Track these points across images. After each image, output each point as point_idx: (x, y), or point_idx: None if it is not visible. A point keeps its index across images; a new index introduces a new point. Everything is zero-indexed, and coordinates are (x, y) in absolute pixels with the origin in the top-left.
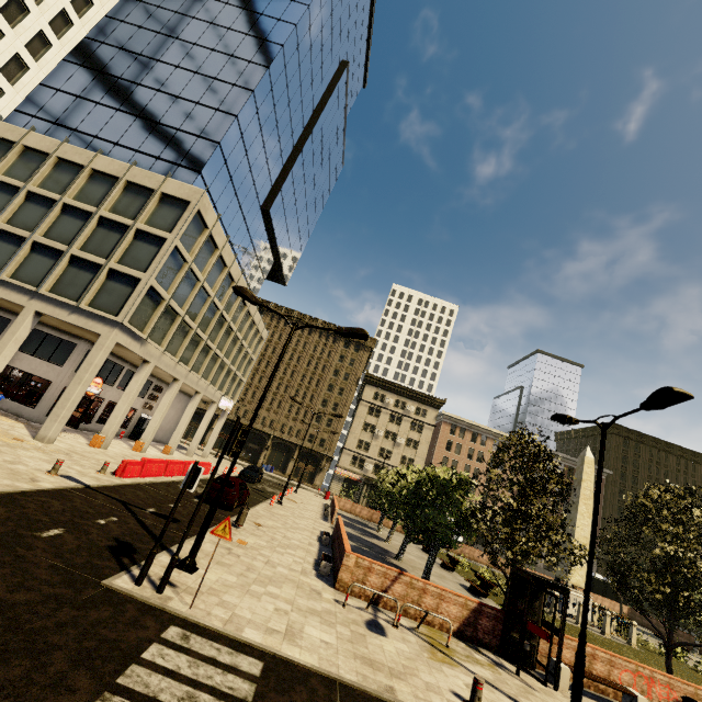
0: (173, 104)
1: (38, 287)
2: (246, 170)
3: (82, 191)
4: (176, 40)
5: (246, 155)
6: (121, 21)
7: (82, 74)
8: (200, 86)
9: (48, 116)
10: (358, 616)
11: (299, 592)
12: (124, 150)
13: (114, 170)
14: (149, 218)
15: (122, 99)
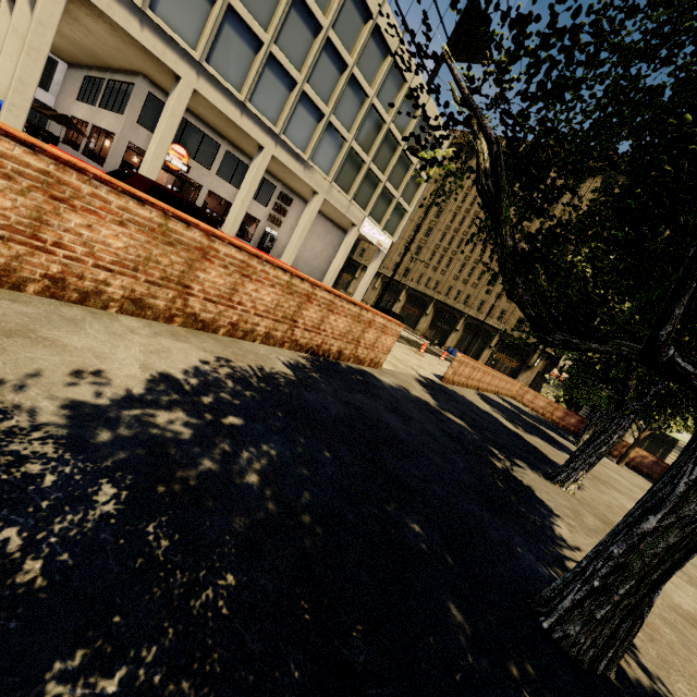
0: None
1: None
2: None
3: None
4: None
5: None
6: None
7: None
8: None
9: None
10: None
11: None
12: None
13: None
14: None
15: None
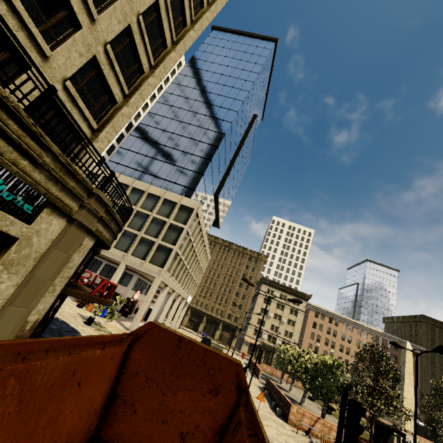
0: (181, 155)
1: (127, 253)
2: (211, 181)
3: (144, 203)
4: (180, 122)
5: (212, 174)
6: (155, 114)
7: (139, 141)
8: (193, 145)
9: (124, 163)
10: (305, 439)
11: (277, 425)
12: (159, 179)
13: (158, 193)
14: (175, 217)
15: (157, 153)
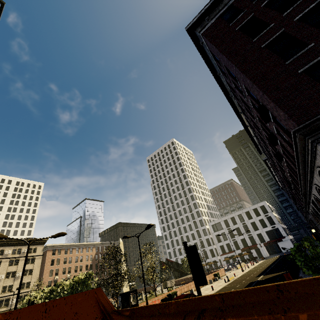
0: None
1: None
2: None
3: None
4: None
5: None
6: None
7: None
8: None
9: None
10: None
11: None
12: None
13: None
14: None
15: None
